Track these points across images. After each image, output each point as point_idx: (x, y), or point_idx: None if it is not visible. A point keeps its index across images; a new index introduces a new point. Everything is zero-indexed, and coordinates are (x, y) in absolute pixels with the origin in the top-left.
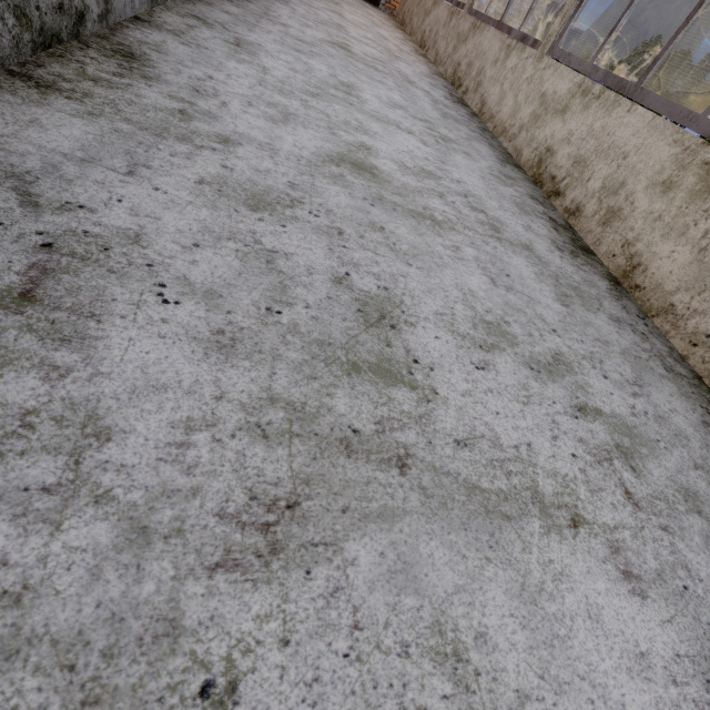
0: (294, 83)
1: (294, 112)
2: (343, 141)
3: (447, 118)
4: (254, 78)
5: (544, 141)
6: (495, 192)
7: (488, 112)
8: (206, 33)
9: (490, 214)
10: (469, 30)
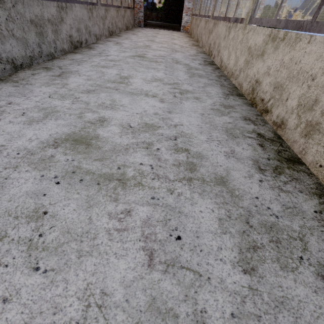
0: (80, 88)
1: (58, 109)
2: (83, 121)
3: (193, 76)
4: (49, 93)
5: (253, 76)
6: (208, 125)
7: (224, 65)
8: (42, 75)
9: (193, 150)
10: (213, 26)
